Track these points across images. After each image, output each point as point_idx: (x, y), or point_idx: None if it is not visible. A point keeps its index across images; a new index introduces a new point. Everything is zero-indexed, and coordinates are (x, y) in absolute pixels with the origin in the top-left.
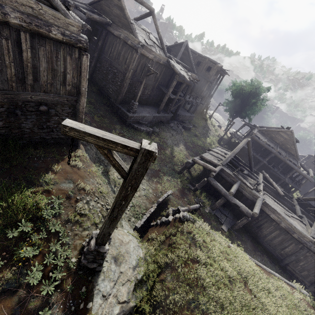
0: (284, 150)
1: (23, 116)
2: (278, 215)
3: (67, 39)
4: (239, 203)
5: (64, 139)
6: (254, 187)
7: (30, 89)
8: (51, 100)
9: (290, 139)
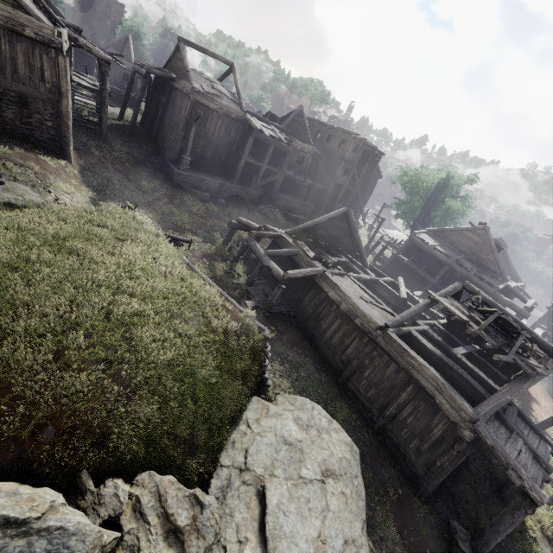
0: (475, 263)
1: (5, 105)
2: (339, 291)
3: (41, 39)
4: (274, 265)
5: (49, 144)
6: (317, 257)
7: (11, 79)
8: (31, 94)
9: (485, 242)
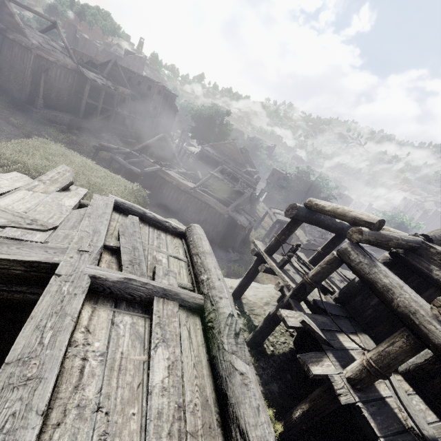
0: (233, 161)
1: None
2: (171, 177)
3: None
4: (134, 167)
5: None
6: (155, 161)
7: None
8: None
9: (235, 149)
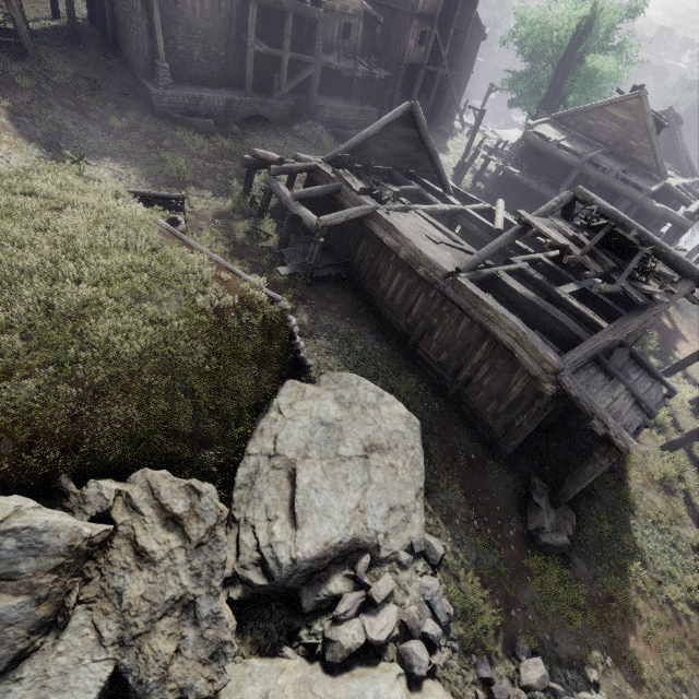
0: (621, 158)
1: None
2: (396, 234)
3: None
4: (305, 211)
5: None
6: (366, 189)
7: None
8: None
9: (637, 121)
